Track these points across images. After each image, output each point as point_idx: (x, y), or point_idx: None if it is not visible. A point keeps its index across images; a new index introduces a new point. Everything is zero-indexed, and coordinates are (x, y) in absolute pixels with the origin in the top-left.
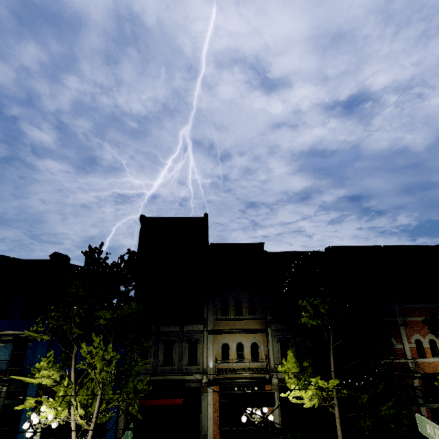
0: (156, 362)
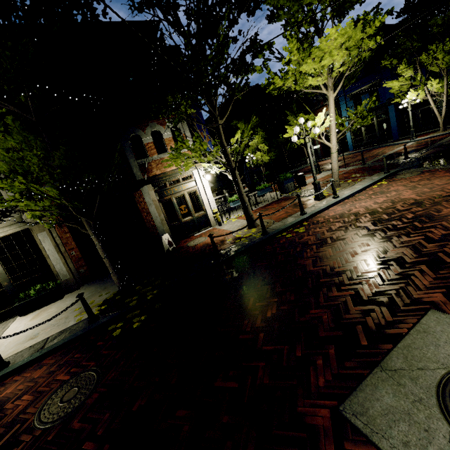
0: None
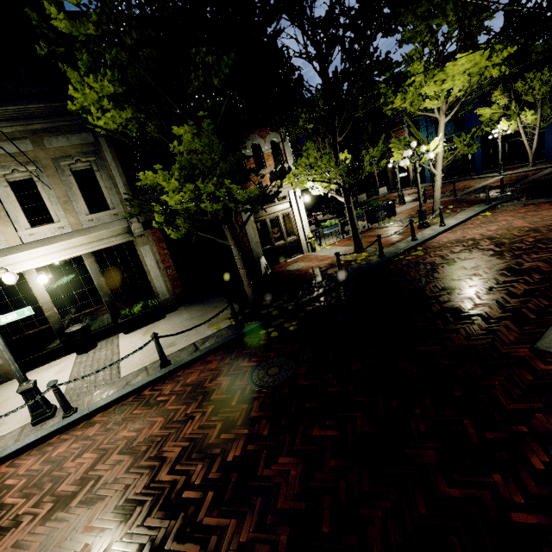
0: None
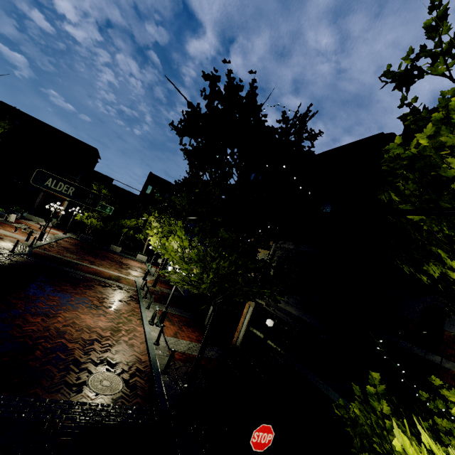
0: None
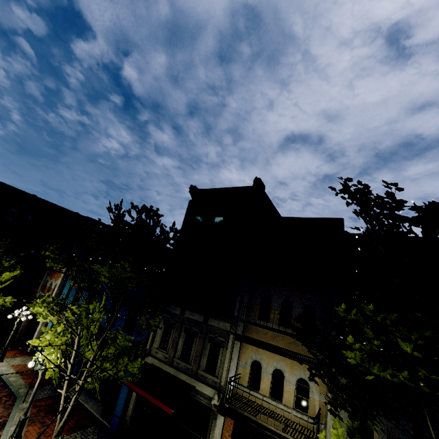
0: (173, 351)
